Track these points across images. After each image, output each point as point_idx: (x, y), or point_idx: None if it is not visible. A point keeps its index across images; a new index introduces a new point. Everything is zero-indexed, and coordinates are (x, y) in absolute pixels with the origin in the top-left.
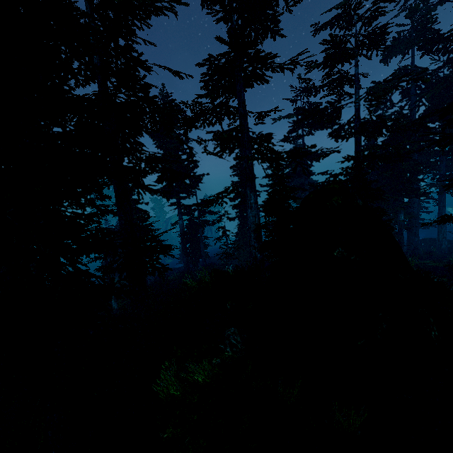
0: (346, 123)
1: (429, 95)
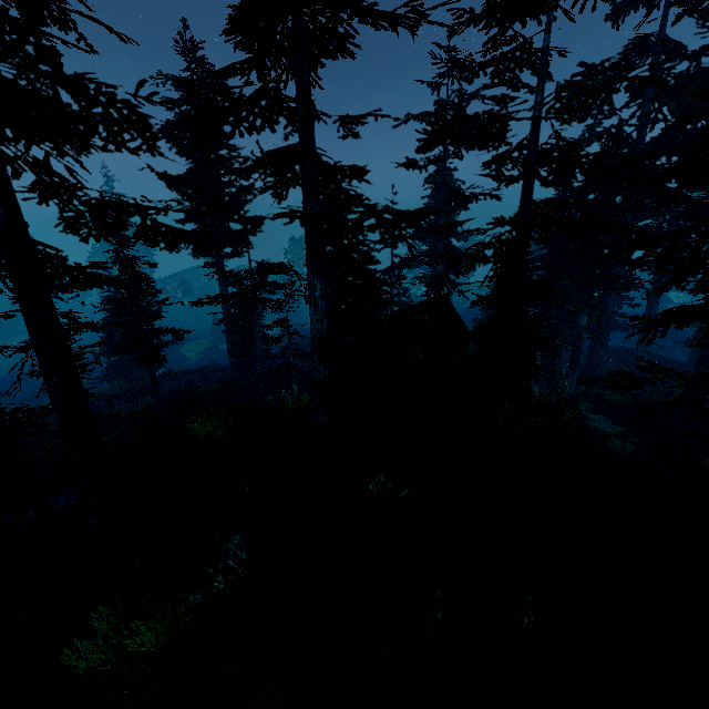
0: (515, 147)
1: (672, 105)
